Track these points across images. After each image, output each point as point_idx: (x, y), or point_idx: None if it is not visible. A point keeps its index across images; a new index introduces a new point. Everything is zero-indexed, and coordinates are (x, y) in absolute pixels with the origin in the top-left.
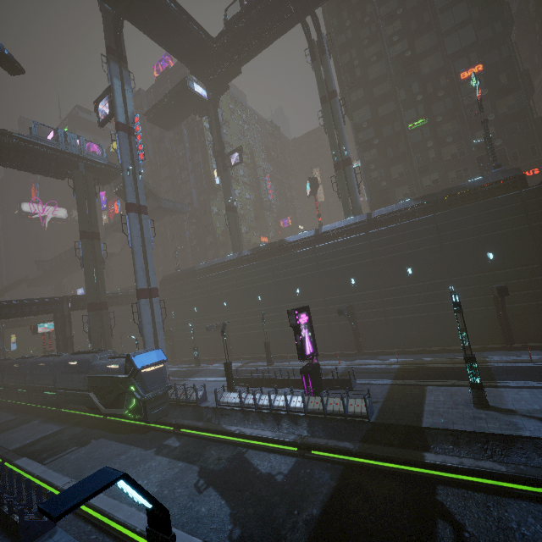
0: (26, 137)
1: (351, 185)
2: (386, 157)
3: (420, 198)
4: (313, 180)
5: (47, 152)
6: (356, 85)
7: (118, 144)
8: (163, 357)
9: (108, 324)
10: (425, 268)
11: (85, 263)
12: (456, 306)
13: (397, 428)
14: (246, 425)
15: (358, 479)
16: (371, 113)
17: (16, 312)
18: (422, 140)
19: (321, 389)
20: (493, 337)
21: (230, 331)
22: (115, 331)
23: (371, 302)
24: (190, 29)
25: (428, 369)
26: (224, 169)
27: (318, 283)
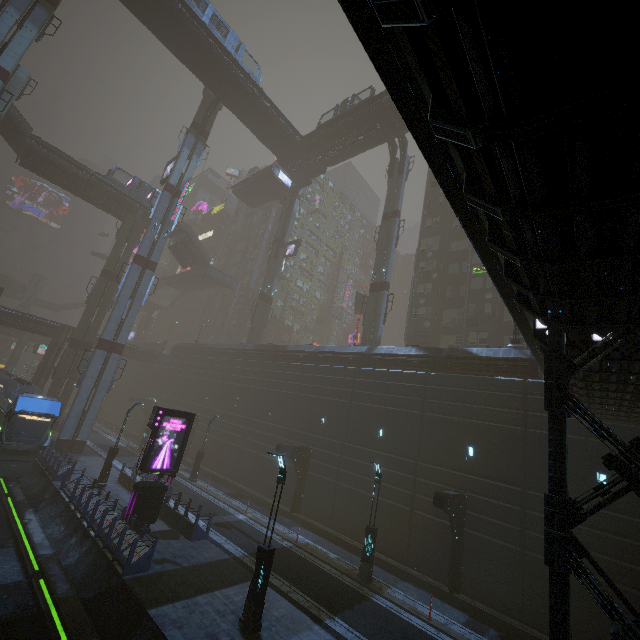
0: (102, 176)
1: (377, 312)
2: (443, 296)
3: (423, 349)
4: (361, 297)
5: (115, 193)
6: (434, 213)
7: (159, 201)
8: (55, 412)
9: (81, 367)
10: (397, 436)
11: (91, 299)
12: (282, 473)
13: (132, 599)
14: (54, 522)
15: (17, 633)
16: (439, 245)
17: (14, 323)
18: (482, 289)
19: (151, 519)
20: (440, 569)
21: (198, 427)
22: (117, 383)
23: (329, 454)
24: (279, 124)
25: (306, 565)
26: (275, 257)
27: (292, 407)
